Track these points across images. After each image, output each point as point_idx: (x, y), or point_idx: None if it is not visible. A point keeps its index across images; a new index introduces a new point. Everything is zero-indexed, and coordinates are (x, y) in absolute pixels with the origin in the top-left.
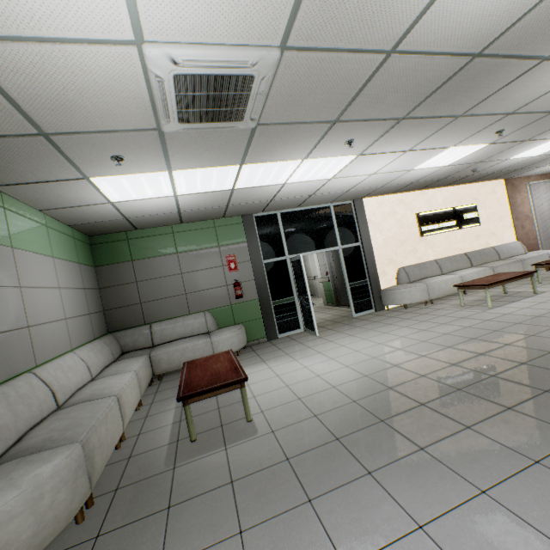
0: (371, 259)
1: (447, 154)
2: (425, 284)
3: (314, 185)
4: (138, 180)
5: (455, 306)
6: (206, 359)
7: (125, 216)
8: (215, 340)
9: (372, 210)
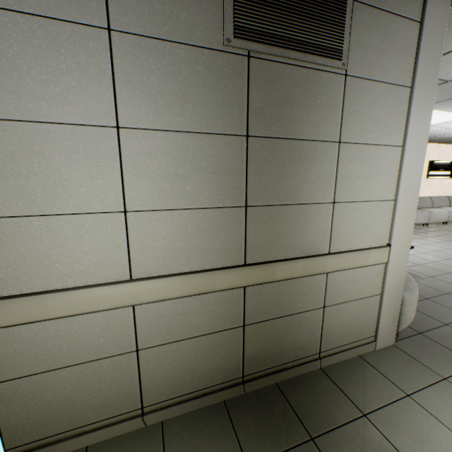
0: None
1: None
2: (429, 212)
3: None
4: None
5: (449, 230)
6: None
7: None
8: None
9: None
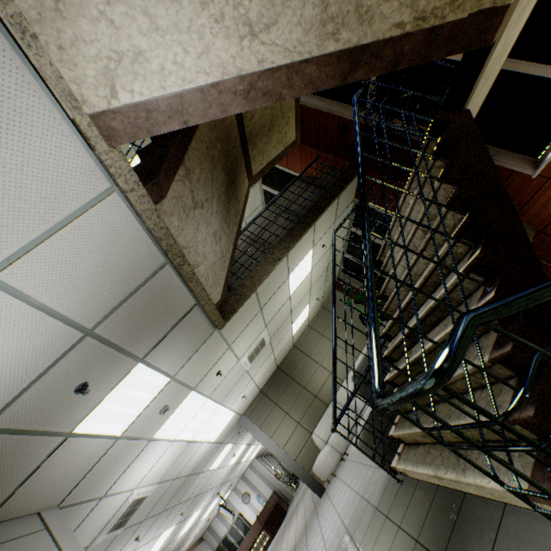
0: None
1: (160, 539)
2: None
3: None
4: None
5: None
6: None
7: None
8: None
9: None
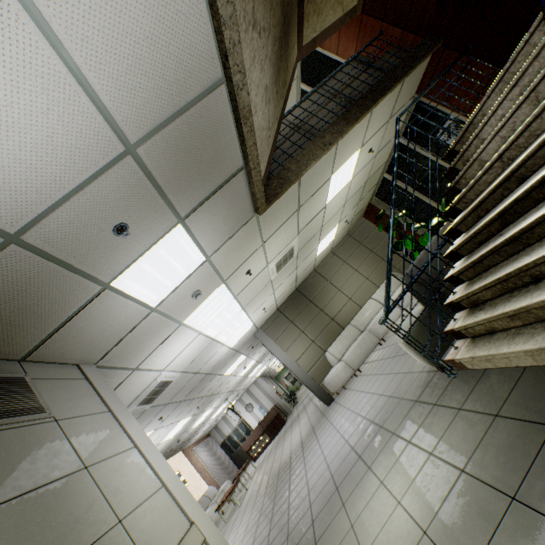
0: None
1: (178, 425)
2: None
3: None
4: None
5: (223, 526)
6: None
7: None
8: None
9: None
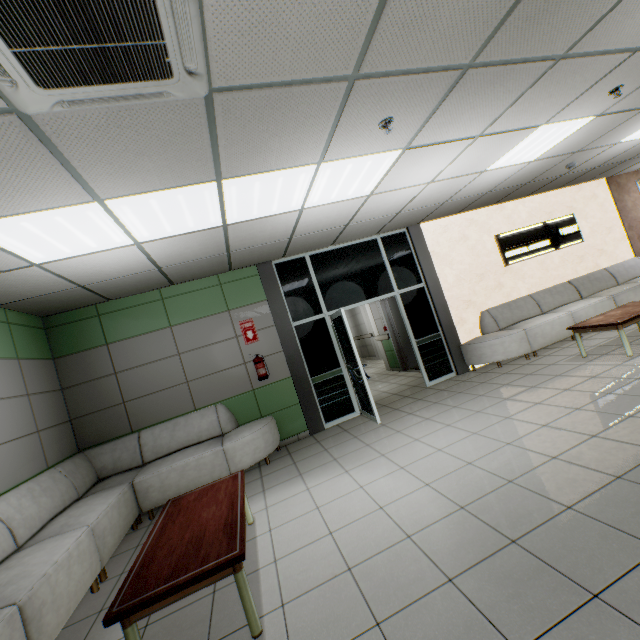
0: (442, 303)
1: (535, 139)
2: (523, 331)
3: (348, 208)
4: (53, 221)
5: (572, 358)
6: (200, 495)
7: (77, 283)
8: (229, 448)
9: (434, 237)
